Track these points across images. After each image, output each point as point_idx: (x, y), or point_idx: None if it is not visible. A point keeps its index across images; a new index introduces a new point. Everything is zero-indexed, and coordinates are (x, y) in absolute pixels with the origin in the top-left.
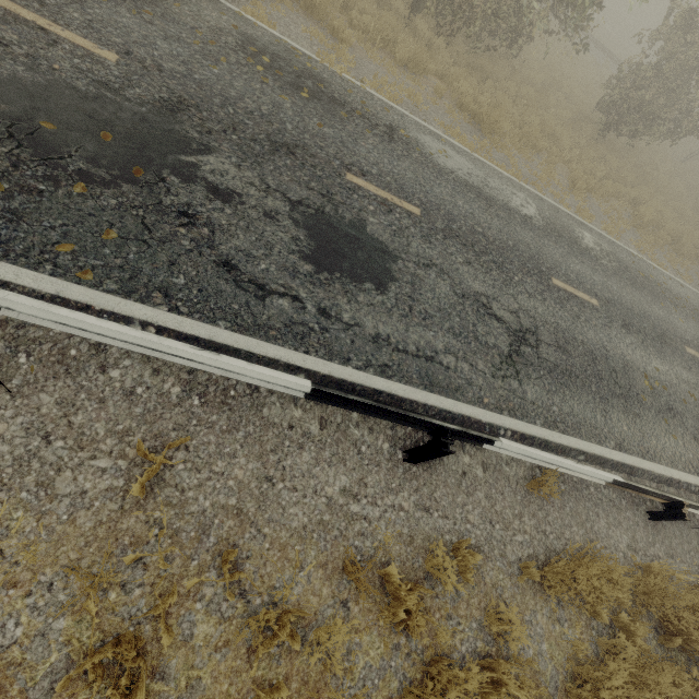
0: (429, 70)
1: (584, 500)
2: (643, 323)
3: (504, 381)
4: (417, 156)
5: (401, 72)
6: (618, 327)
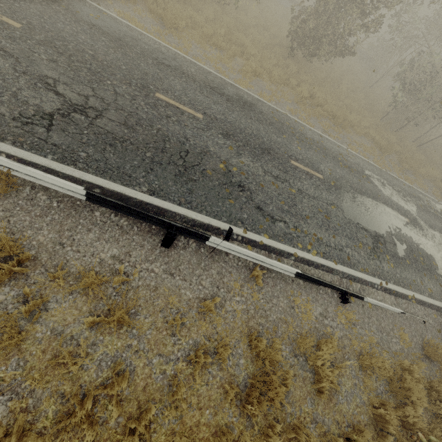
0: None
1: (80, 218)
2: (250, 138)
3: (26, 125)
4: (58, 9)
5: None
6: (216, 133)
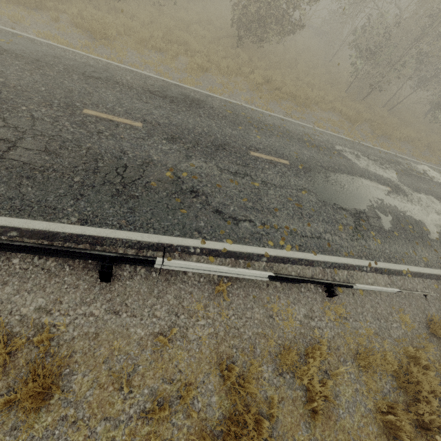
0: (51, 7)
1: None
2: (200, 138)
3: None
4: None
5: (18, 8)
6: (159, 139)
